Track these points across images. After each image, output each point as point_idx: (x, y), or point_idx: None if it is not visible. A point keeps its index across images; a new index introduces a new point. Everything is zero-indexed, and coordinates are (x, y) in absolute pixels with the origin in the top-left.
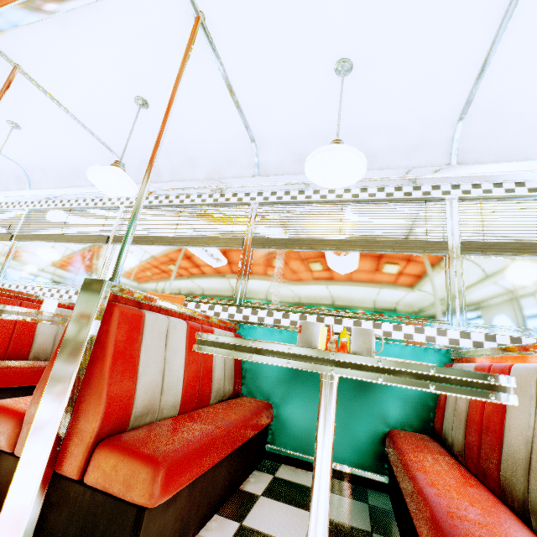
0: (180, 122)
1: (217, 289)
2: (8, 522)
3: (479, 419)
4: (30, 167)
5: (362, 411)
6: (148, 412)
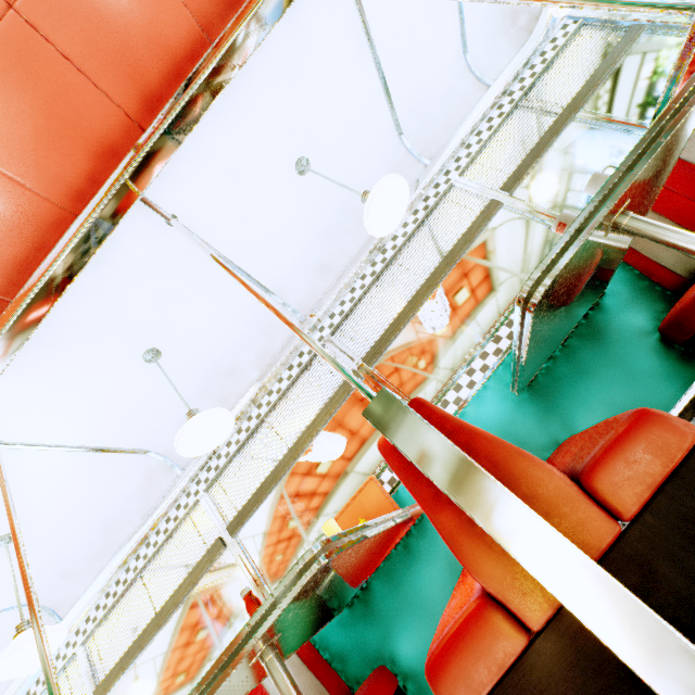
0: (198, 341)
1: None
2: (649, 653)
3: (694, 207)
4: (43, 590)
5: (623, 349)
6: None
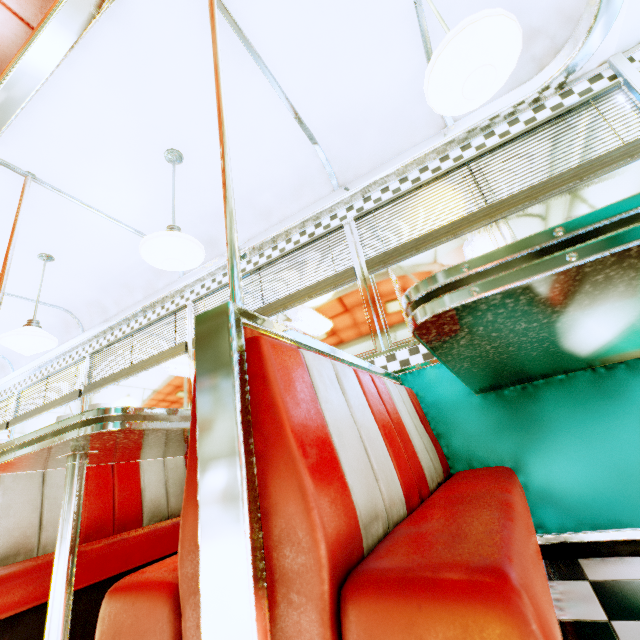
0: (90, 258)
1: (176, 404)
2: None
3: None
4: (6, 351)
5: None
6: (17, 553)
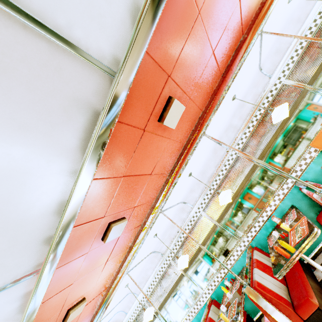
0: (241, 91)
1: None
2: None
3: None
4: (185, 197)
5: None
6: None
